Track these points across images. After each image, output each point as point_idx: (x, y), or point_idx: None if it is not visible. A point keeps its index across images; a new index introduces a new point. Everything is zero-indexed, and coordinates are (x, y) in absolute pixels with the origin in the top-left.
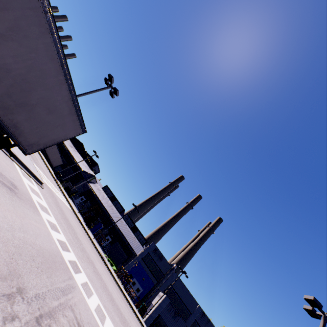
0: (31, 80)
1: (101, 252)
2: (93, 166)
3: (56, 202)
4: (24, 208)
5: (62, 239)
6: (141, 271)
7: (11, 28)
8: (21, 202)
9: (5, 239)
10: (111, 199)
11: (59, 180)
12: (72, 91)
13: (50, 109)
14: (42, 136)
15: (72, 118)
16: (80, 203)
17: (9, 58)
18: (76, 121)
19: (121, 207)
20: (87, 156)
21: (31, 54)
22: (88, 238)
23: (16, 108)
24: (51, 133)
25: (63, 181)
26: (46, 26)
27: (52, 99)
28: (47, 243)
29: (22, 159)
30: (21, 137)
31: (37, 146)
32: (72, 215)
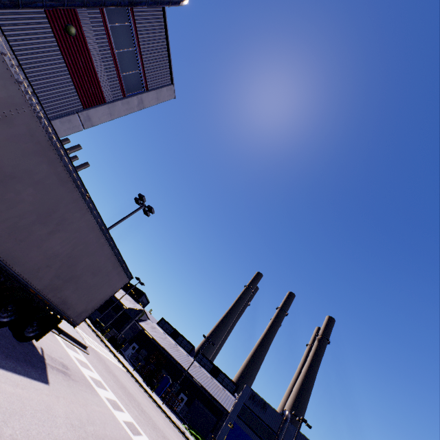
0: (76, 255)
1: (178, 423)
2: (139, 297)
3: (107, 367)
4: (82, 392)
5: (128, 420)
6: (241, 437)
7: (58, 223)
8: (77, 385)
9: (82, 439)
10: (172, 336)
11: (100, 330)
12: (113, 247)
13: (95, 272)
14: (90, 300)
15: (117, 271)
16: (133, 354)
17: (57, 246)
18: (121, 272)
19: (189, 344)
20: (128, 286)
21: (75, 234)
22: (155, 406)
23: (64, 284)
24: (98, 294)
25: (105, 330)
26: (86, 208)
27: (96, 262)
28: (116, 431)
29: (61, 325)
30: (69, 310)
31: (85, 313)
32: (128, 377)
